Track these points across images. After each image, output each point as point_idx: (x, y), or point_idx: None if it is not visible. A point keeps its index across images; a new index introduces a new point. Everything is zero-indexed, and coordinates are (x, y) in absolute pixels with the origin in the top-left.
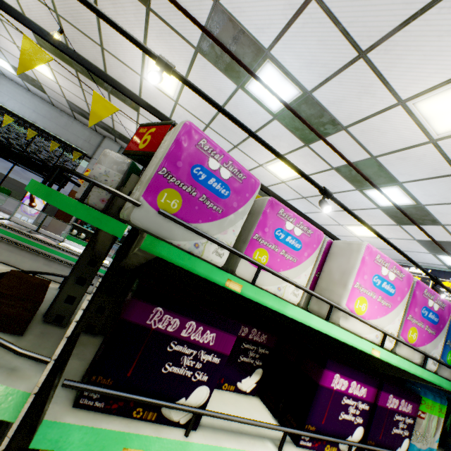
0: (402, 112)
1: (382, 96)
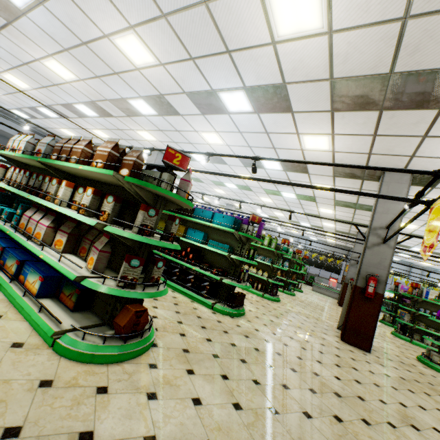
0: None
1: None
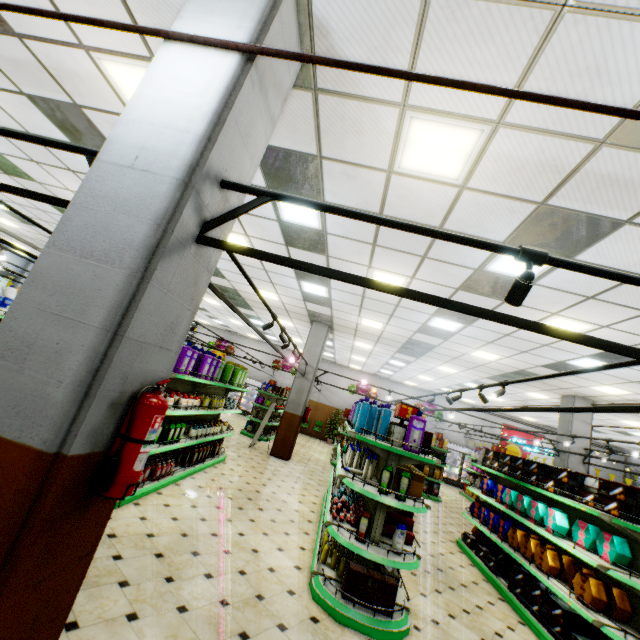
0: None
1: None
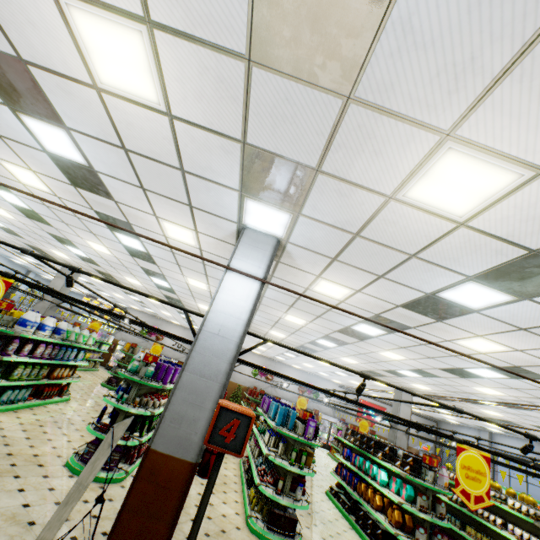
0: (111, 292)
1: (108, 290)
